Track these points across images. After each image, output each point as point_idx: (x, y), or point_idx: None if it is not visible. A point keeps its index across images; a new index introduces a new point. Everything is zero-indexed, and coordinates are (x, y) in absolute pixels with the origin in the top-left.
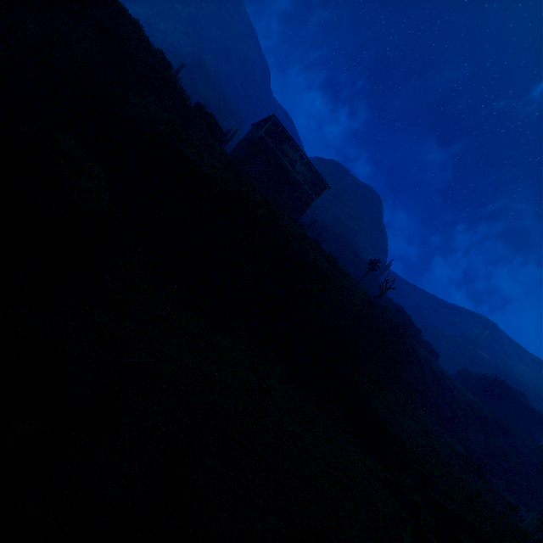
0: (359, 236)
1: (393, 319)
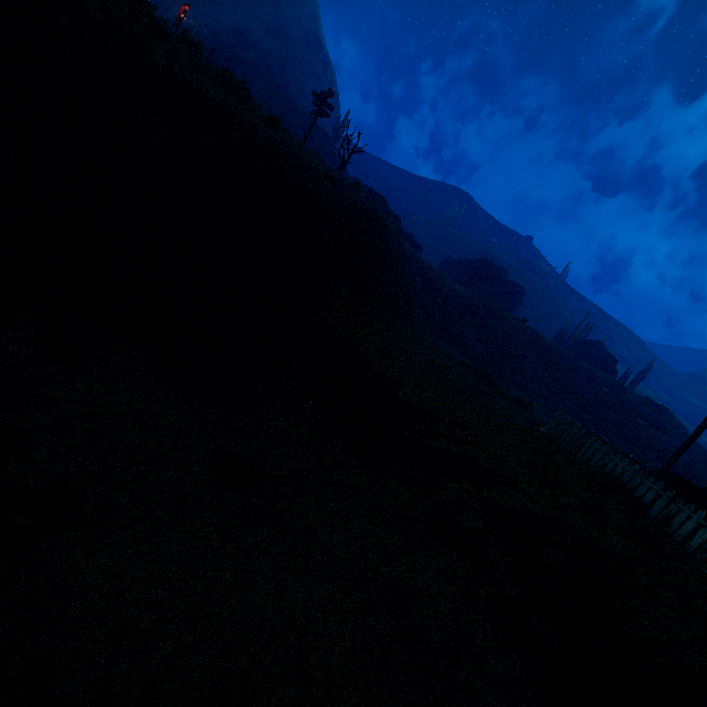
0: (290, 71)
1: (368, 204)
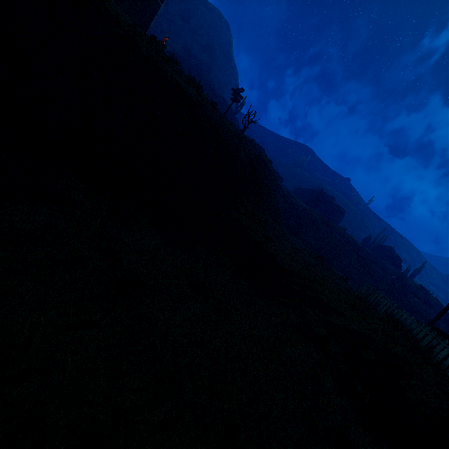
0: (213, 72)
1: (258, 152)
